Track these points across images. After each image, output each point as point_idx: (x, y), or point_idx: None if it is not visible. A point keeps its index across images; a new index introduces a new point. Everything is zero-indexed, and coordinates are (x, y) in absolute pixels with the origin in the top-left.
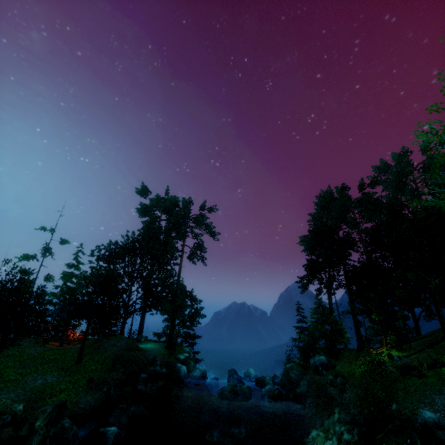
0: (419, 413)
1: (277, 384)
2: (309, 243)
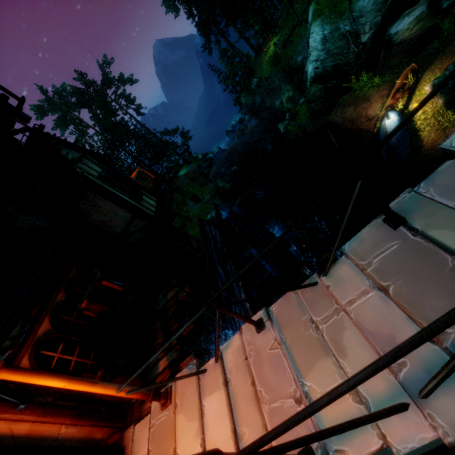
0: (297, 61)
1: (245, 114)
2: (175, 4)
